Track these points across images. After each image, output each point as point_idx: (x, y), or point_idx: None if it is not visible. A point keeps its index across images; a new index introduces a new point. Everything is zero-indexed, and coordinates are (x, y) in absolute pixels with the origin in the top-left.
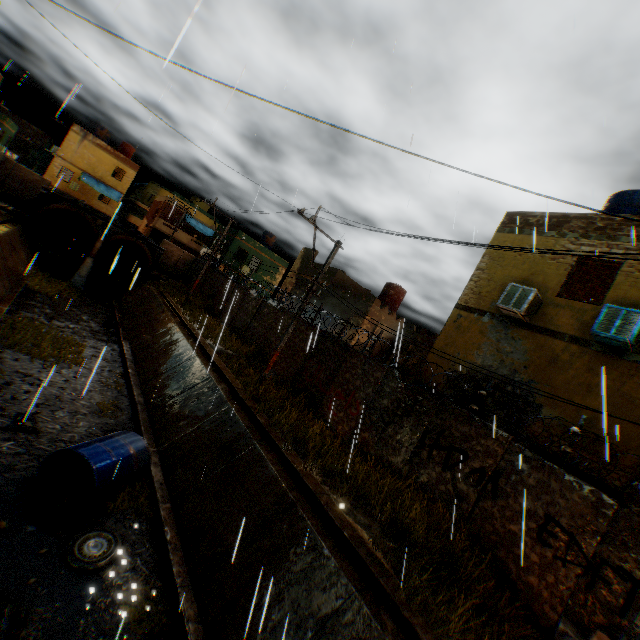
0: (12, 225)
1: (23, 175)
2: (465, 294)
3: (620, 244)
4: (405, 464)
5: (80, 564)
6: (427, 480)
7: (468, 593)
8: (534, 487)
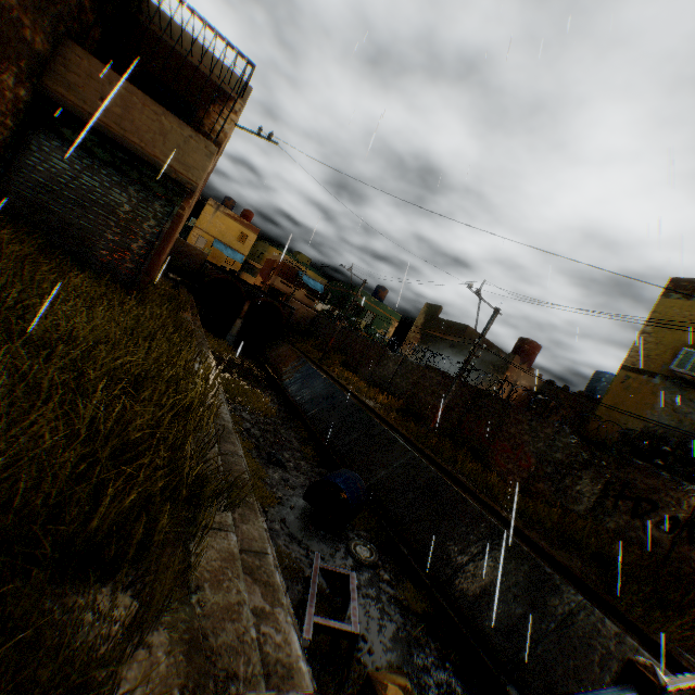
0: (189, 295)
1: (188, 251)
2: (630, 356)
3: None
4: (587, 512)
5: (362, 561)
6: (613, 527)
7: (680, 613)
8: None
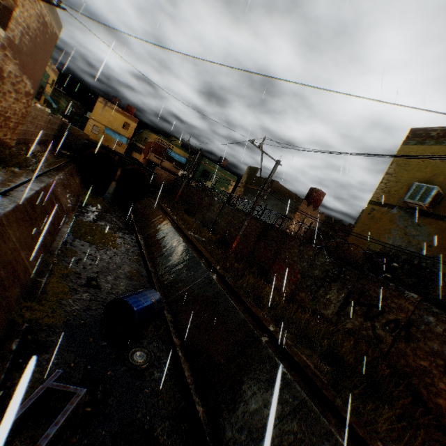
0: (70, 164)
1: (74, 132)
2: (376, 193)
3: None
4: (333, 315)
5: (132, 366)
6: (351, 327)
7: (389, 405)
8: (440, 334)
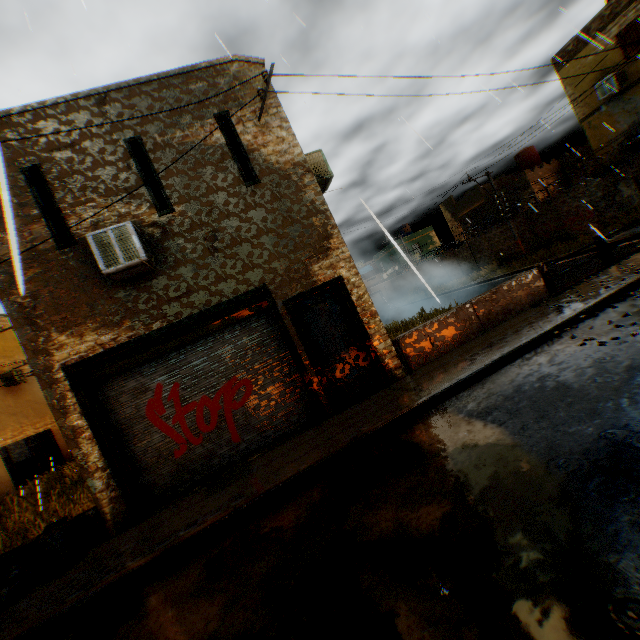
0: None
1: None
2: (577, 113)
3: (627, 11)
4: None
5: None
6: None
7: None
8: None
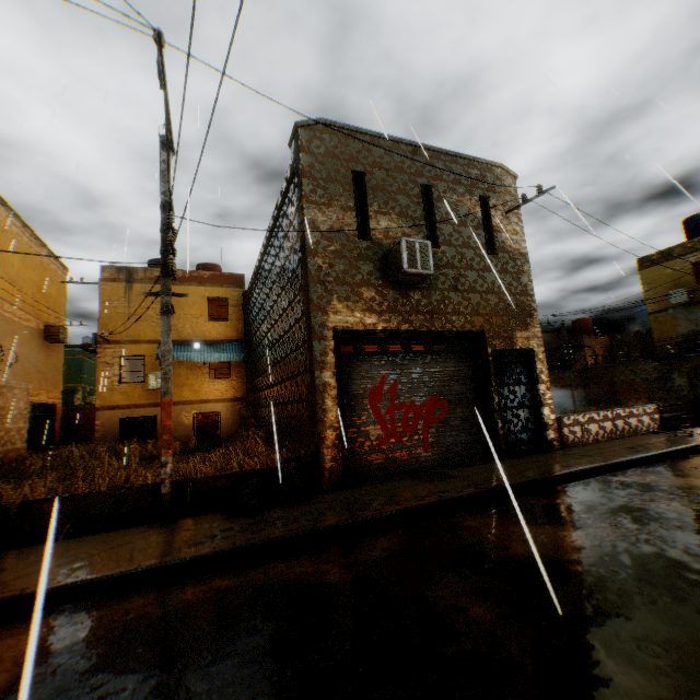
0: None
1: None
2: (647, 306)
3: None
4: (688, 392)
5: None
6: None
7: None
8: None
